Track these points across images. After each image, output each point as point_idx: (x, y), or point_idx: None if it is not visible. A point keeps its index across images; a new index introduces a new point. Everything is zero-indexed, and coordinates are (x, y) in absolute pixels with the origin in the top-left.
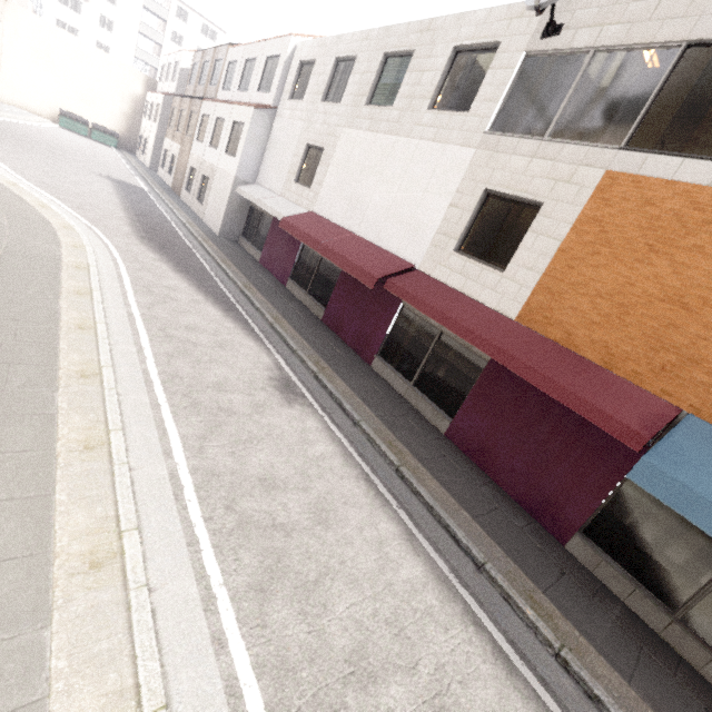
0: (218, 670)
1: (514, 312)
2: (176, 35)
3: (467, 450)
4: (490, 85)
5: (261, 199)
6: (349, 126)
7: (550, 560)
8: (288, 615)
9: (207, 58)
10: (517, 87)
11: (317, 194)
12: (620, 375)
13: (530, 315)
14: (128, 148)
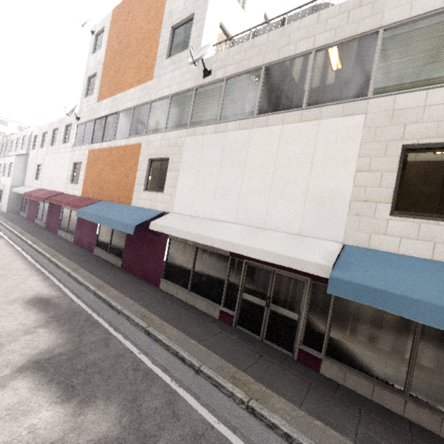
0: None
1: (80, 194)
2: (1, 132)
3: (77, 243)
4: (71, 134)
5: (20, 190)
6: (47, 154)
7: (80, 254)
8: None
9: (4, 140)
10: (77, 134)
11: (41, 181)
12: (95, 199)
13: (83, 193)
14: None
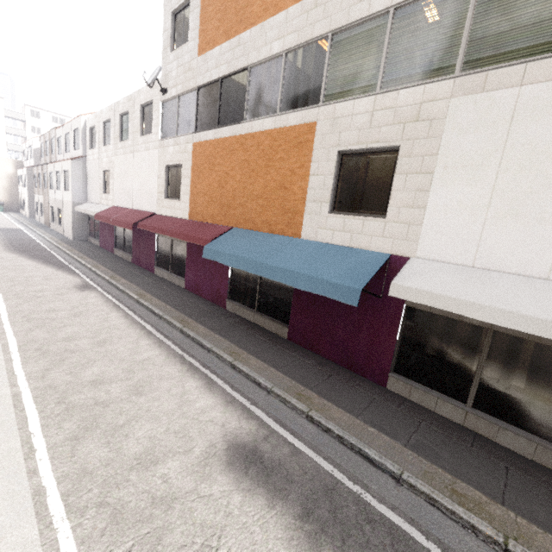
0: (1, 343)
1: (187, 216)
2: (34, 128)
3: (192, 289)
4: (155, 119)
5: (87, 209)
6: (116, 155)
7: (210, 313)
8: (40, 333)
9: (46, 139)
10: (164, 117)
11: (113, 195)
12: (217, 224)
13: (191, 214)
14: (13, 210)
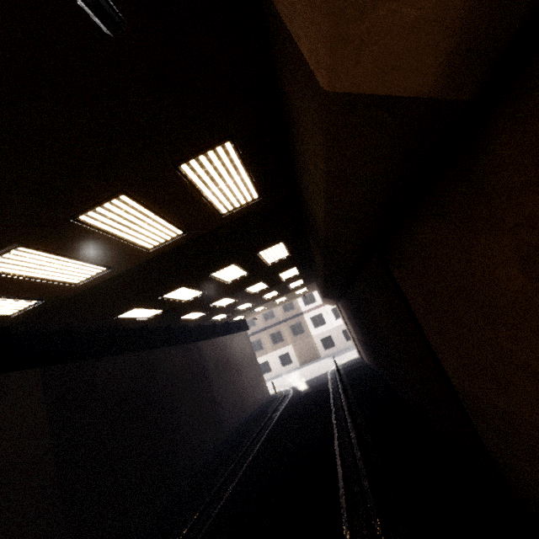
0: None
1: None
2: None
3: None
4: None
5: None
6: None
7: None
8: None
9: None
10: None
11: None
12: None
13: None
14: None
